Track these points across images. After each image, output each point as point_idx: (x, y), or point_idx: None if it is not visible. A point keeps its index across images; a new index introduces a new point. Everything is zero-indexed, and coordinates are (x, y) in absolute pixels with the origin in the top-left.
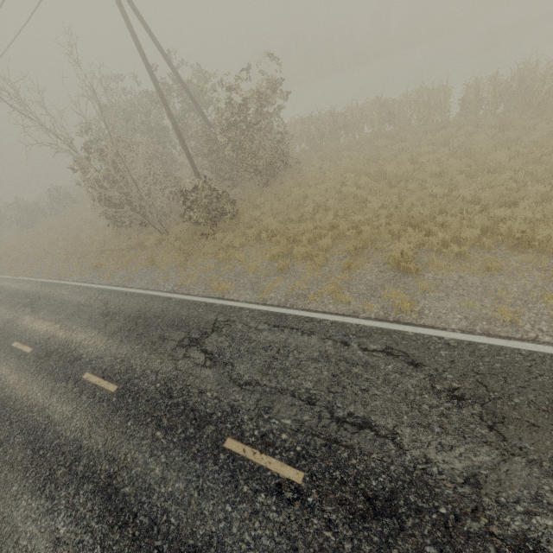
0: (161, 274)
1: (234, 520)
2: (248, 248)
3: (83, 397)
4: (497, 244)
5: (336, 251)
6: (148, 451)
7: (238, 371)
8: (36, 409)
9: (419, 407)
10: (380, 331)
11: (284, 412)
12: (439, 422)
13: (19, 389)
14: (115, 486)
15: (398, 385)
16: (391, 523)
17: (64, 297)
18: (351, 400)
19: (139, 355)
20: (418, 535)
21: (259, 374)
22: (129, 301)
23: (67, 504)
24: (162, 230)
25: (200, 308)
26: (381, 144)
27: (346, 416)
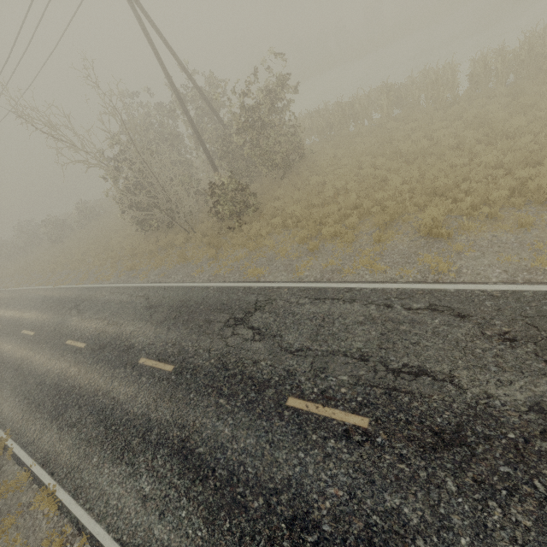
0: (194, 268)
1: (309, 464)
2: (275, 235)
3: (143, 378)
4: (526, 203)
5: (364, 227)
6: (214, 416)
7: (288, 340)
8: (101, 393)
9: (472, 352)
10: (421, 291)
11: (339, 370)
12: (494, 362)
13: (81, 378)
14: (189, 448)
15: (448, 336)
16: (462, 451)
17: (106, 298)
18: (403, 353)
19: (189, 338)
20: (490, 458)
21: (309, 341)
22: (169, 294)
23: (147, 467)
24: (188, 229)
25: (239, 292)
26: (392, 127)
27: (401, 367)
